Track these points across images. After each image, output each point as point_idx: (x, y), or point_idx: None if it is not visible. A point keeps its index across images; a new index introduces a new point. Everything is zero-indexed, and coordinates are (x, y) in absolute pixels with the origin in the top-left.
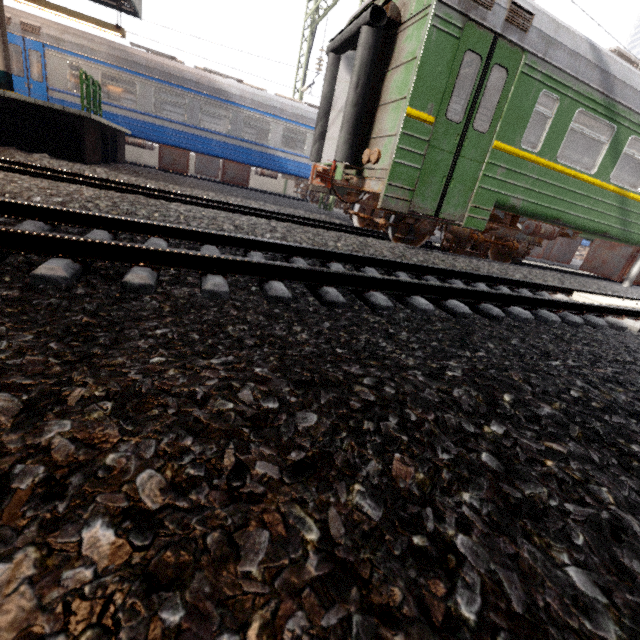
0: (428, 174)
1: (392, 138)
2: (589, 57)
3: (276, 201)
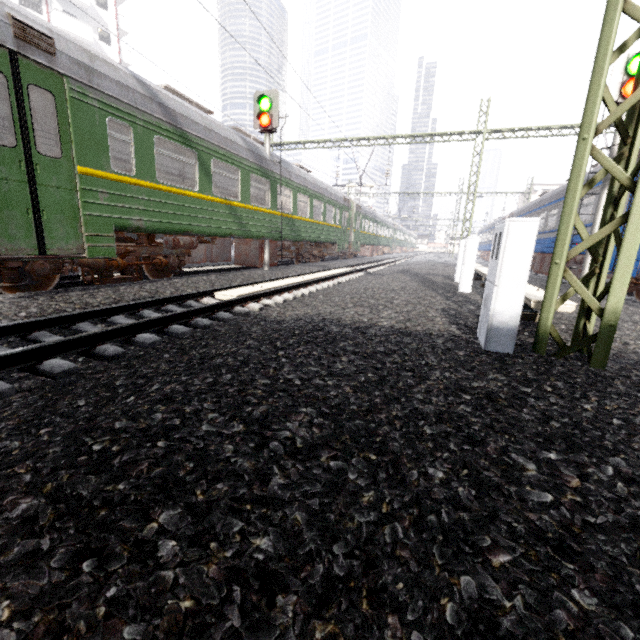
0: None
1: None
2: (141, 90)
3: None
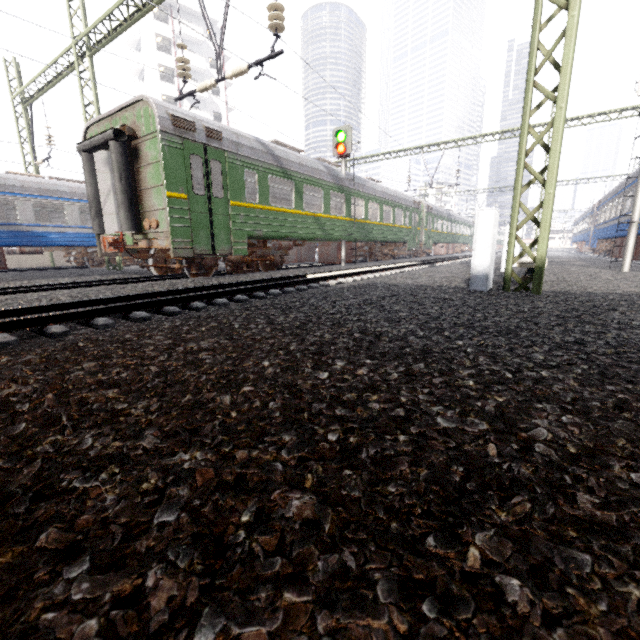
0: (197, 229)
1: (163, 211)
2: (262, 149)
3: (60, 274)
